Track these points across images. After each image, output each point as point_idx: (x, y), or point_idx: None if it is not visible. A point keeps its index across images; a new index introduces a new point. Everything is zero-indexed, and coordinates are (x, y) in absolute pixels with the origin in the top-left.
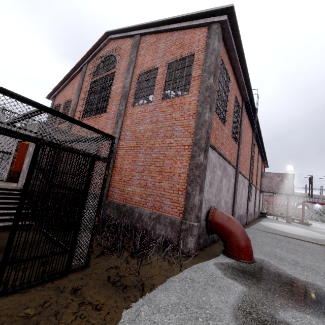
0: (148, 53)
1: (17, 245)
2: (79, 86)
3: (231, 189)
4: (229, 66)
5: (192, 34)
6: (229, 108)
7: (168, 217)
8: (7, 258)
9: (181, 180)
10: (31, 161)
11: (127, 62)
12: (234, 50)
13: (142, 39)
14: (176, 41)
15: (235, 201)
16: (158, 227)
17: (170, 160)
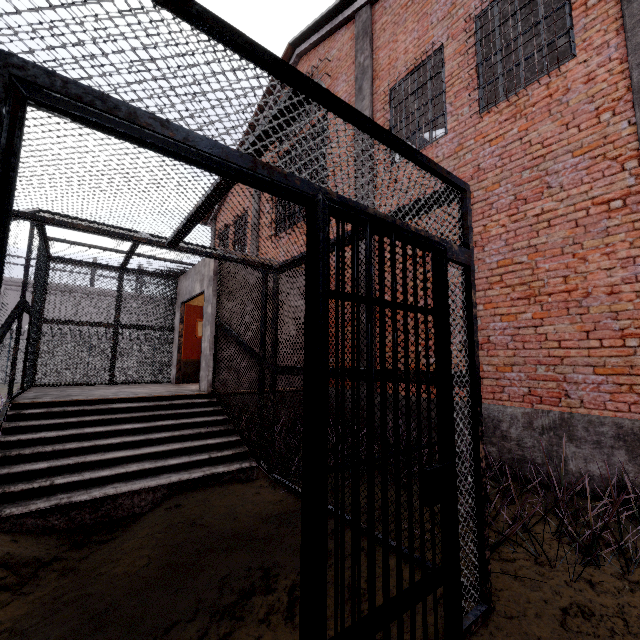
0: (402, 30)
1: (251, 528)
2: None
3: None
4: None
5: None
6: None
7: (606, 421)
8: None
9: (623, 305)
10: (308, 269)
11: (350, 79)
12: None
13: (378, 10)
14: None
15: None
16: (570, 451)
17: (560, 256)
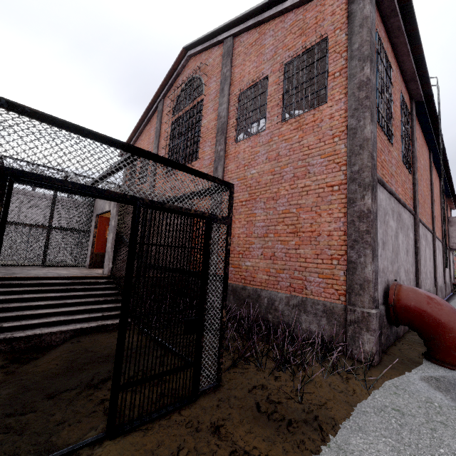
0: (249, 59)
1: None
2: (157, 131)
3: (411, 249)
4: (387, 44)
5: (319, 7)
6: (394, 115)
7: (320, 302)
8: (119, 380)
9: (333, 242)
10: (131, 233)
11: (218, 81)
12: (397, 12)
13: (237, 41)
14: (293, 28)
15: (419, 269)
16: (303, 318)
17: (310, 212)
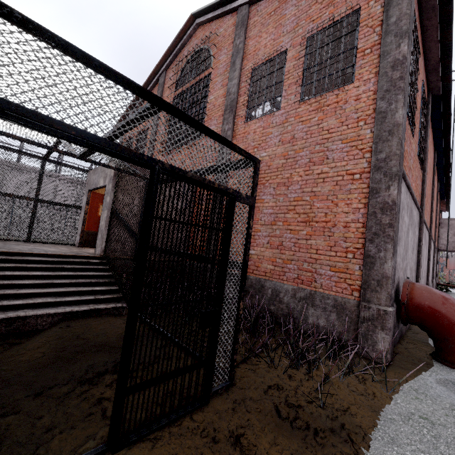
0: (266, 31)
1: (114, 341)
2: None
3: (415, 248)
4: (418, 26)
5: None
6: (416, 105)
7: (330, 297)
8: (125, 383)
9: (349, 234)
10: (146, 204)
11: (229, 54)
12: None
13: (253, 10)
14: None
15: (420, 268)
16: (311, 312)
17: (325, 201)
